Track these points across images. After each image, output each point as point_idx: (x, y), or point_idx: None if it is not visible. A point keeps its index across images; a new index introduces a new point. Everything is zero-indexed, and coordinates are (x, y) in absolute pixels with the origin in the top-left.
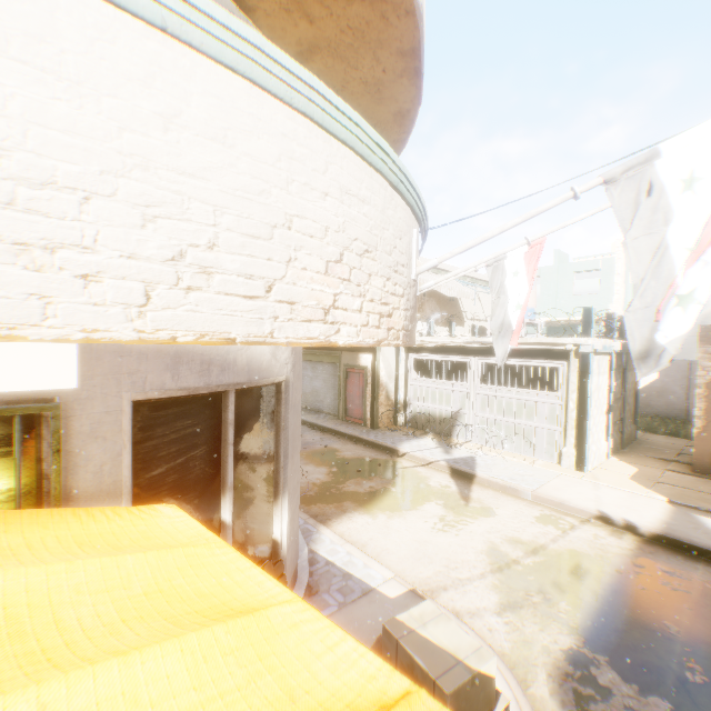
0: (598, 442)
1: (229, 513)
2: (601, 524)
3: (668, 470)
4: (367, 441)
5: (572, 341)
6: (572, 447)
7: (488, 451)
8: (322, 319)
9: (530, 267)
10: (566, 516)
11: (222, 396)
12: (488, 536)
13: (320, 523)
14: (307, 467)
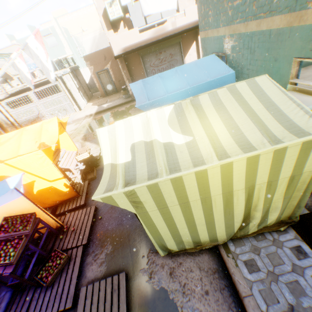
0: (82, 101)
1: None
2: (87, 118)
3: (99, 99)
4: None
5: (55, 74)
6: (75, 105)
7: None
8: None
9: (22, 59)
10: (80, 121)
11: None
12: None
13: None
14: None
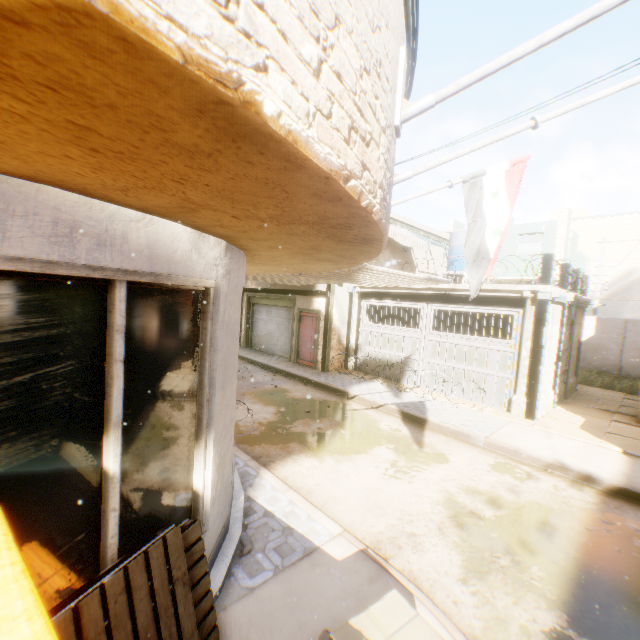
0: (546, 391)
1: (114, 460)
2: (559, 475)
3: (614, 421)
4: (317, 383)
5: (530, 288)
6: (523, 395)
7: (437, 397)
8: (217, 1)
9: (510, 187)
10: (521, 464)
11: (108, 289)
12: (443, 484)
13: (262, 466)
14: (254, 406)
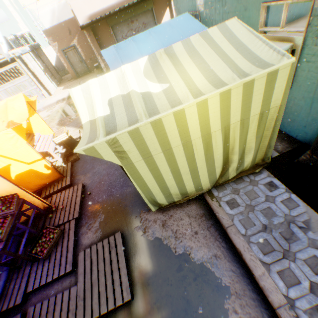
0: (50, 85)
1: None
2: (60, 103)
3: (70, 82)
4: None
5: (12, 53)
6: (44, 90)
7: None
8: None
9: None
10: (53, 106)
11: None
12: None
13: None
14: None
